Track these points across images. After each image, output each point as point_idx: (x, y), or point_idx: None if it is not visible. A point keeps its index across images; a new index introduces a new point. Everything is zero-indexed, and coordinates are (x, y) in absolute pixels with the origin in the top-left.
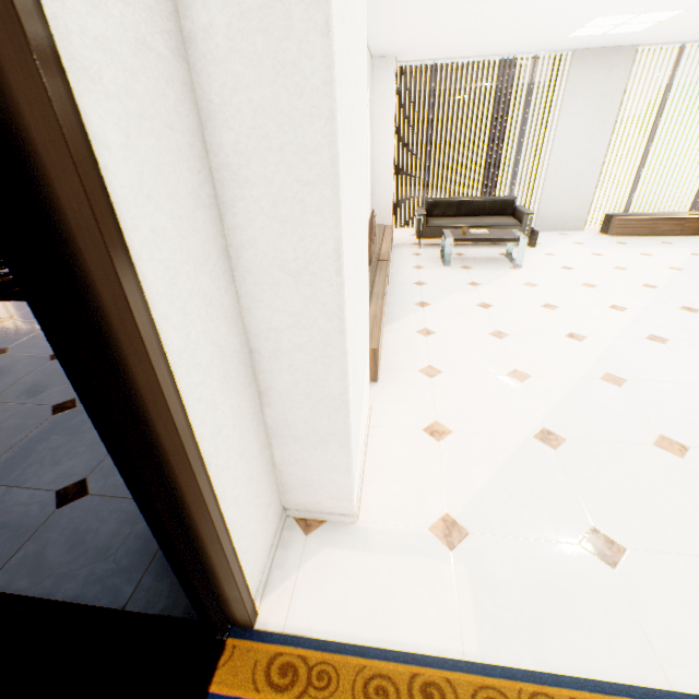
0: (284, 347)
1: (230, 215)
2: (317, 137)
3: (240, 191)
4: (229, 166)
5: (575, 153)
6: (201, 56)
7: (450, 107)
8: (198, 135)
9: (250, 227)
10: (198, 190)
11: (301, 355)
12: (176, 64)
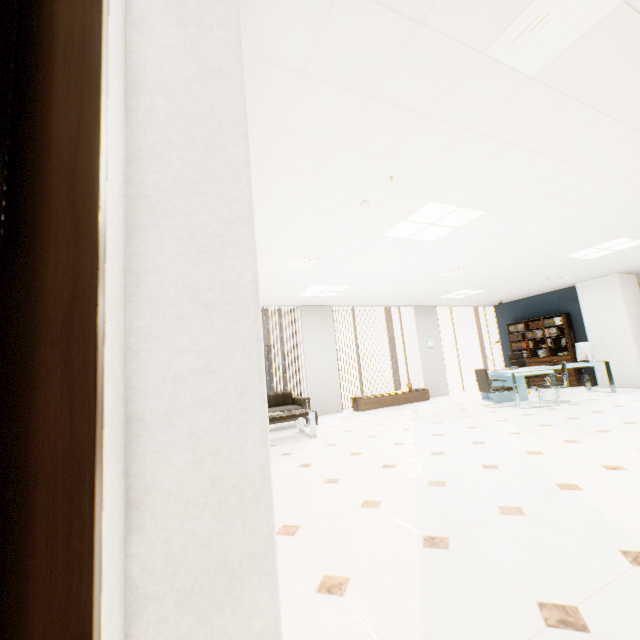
0: (184, 405)
1: (138, 240)
2: (238, 192)
3: (156, 220)
4: (148, 198)
5: (320, 360)
6: (140, 121)
7: None
8: (124, 162)
9: (161, 254)
10: (121, 192)
11: (208, 413)
12: (123, 108)
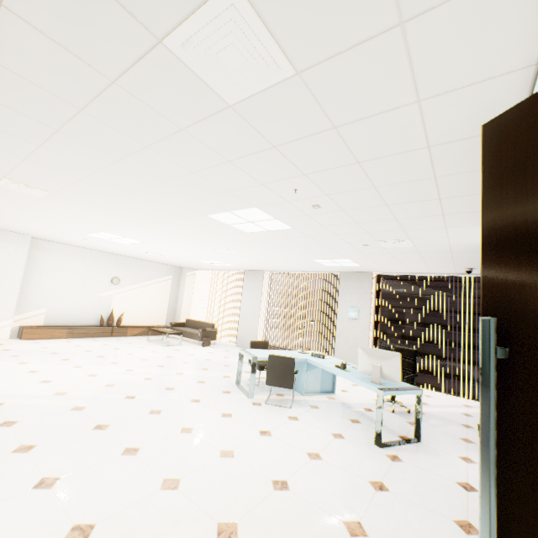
0: None
1: None
2: None
3: None
4: None
5: (249, 310)
6: None
7: (447, 302)
8: None
9: None
10: None
11: None
12: None
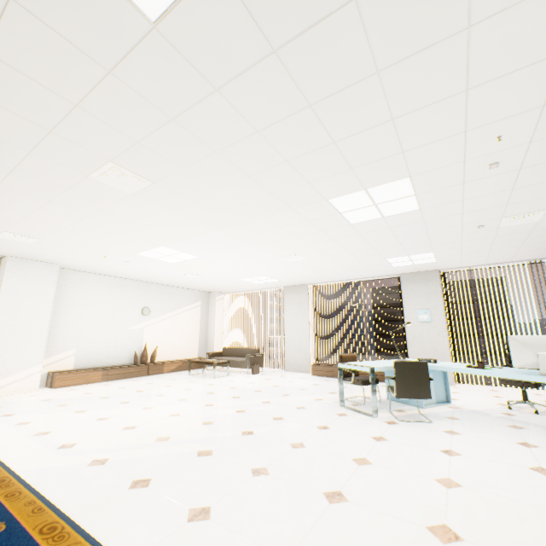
0: None
1: None
2: None
3: None
4: None
5: (295, 328)
6: None
7: None
8: None
9: None
10: None
11: None
12: None
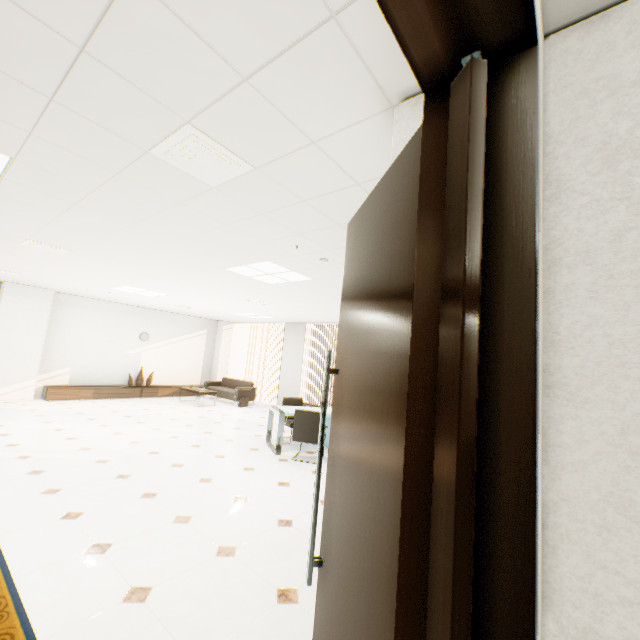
0: None
1: None
2: None
3: None
4: None
5: (290, 366)
6: None
7: None
8: None
9: None
10: None
11: None
12: None
